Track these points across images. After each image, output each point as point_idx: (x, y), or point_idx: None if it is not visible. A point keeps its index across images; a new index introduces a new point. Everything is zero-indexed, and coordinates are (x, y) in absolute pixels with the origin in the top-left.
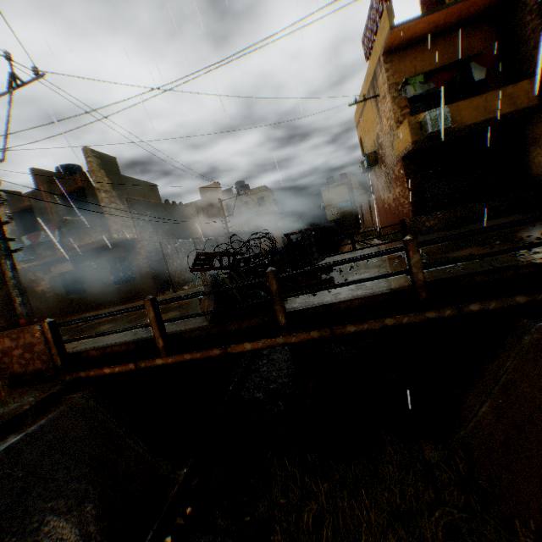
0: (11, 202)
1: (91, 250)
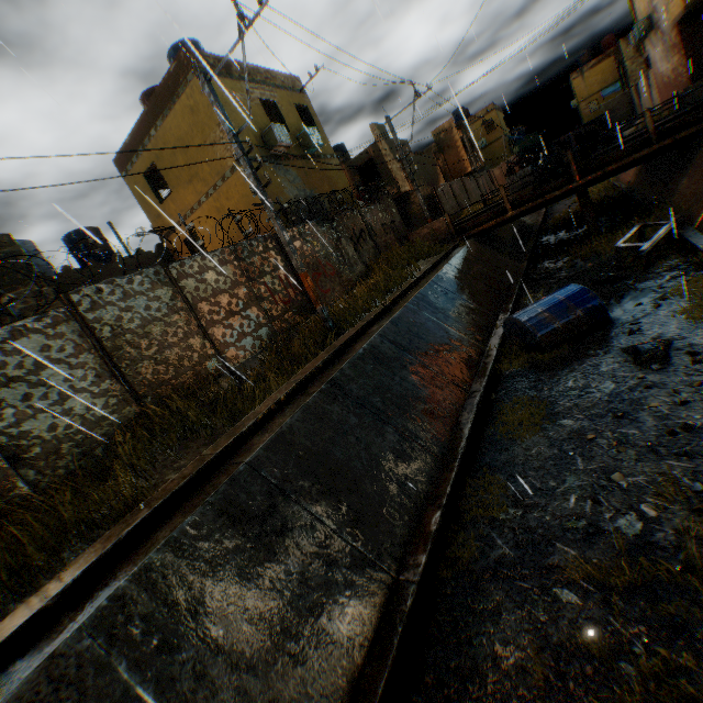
0: None
1: None
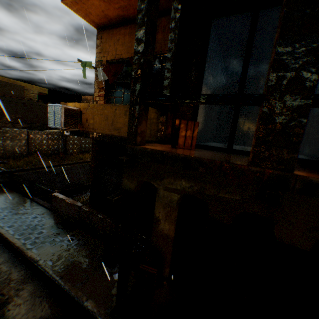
0: None
1: None
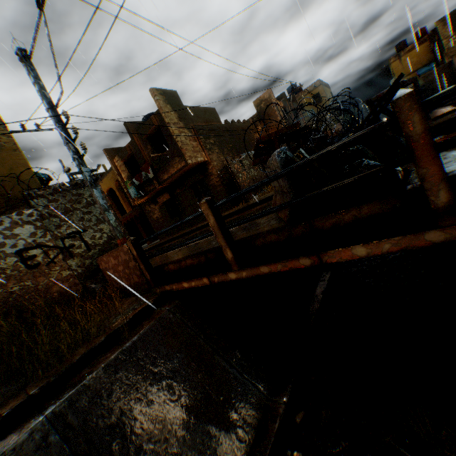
0: (120, 155)
1: (177, 179)
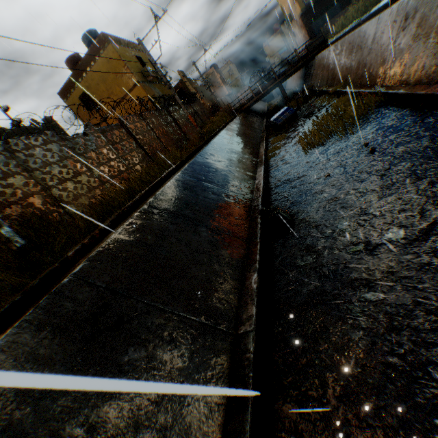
0: None
1: None
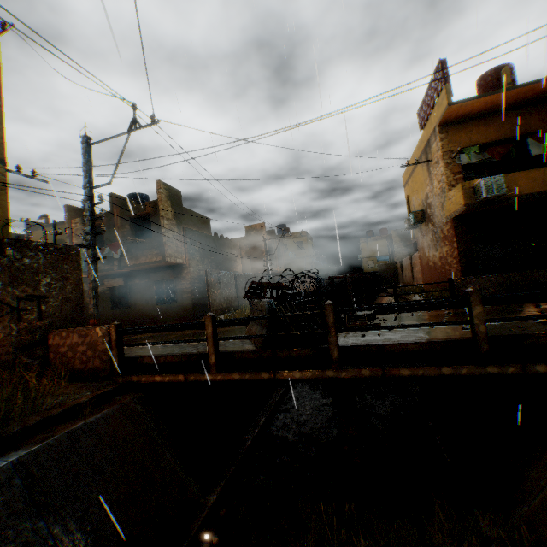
0: None
1: (142, 269)
